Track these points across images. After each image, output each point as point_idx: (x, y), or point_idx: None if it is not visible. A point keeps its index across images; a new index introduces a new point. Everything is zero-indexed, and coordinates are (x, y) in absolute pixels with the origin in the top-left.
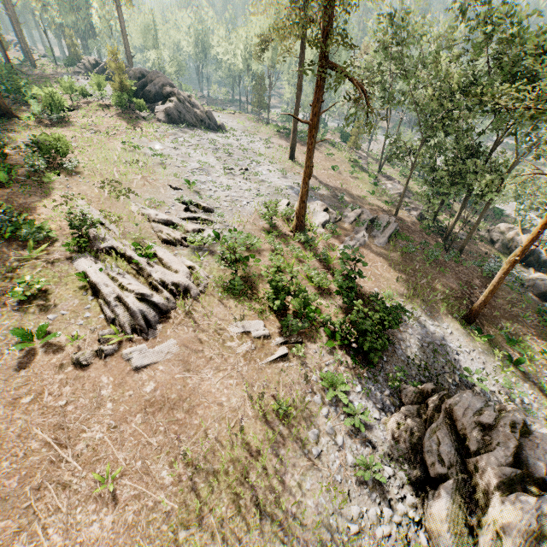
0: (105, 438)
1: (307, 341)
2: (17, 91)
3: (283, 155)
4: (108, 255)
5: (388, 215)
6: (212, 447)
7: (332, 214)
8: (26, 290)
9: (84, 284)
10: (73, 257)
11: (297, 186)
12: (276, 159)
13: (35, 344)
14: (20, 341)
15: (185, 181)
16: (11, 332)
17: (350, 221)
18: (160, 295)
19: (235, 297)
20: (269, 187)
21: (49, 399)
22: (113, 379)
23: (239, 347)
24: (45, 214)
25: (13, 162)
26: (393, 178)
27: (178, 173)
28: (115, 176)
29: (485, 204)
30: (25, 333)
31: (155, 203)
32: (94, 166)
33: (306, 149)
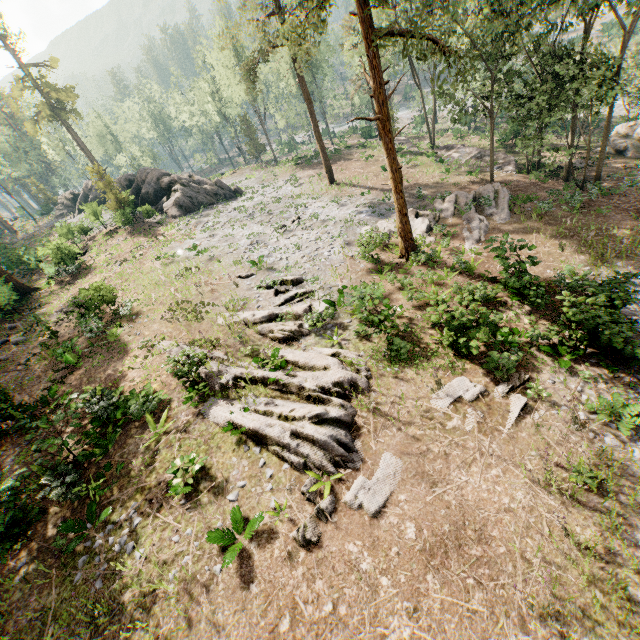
0: (416, 631)
1: (531, 374)
2: (18, 263)
3: (321, 185)
4: (235, 388)
5: (489, 184)
6: (549, 576)
7: (426, 215)
8: (184, 478)
9: (236, 436)
10: (202, 411)
11: (363, 208)
12: (317, 192)
13: (240, 543)
14: (220, 547)
15: (249, 264)
16: (207, 542)
17: (452, 213)
18: (329, 406)
19: (407, 363)
20: (336, 224)
21: (309, 610)
22: (361, 543)
23: (465, 422)
24: (137, 376)
25: (65, 338)
26: (454, 145)
27: (236, 260)
28: (177, 297)
29: (610, 108)
30: (222, 535)
31: (240, 304)
32: (147, 298)
33: (384, 151)
